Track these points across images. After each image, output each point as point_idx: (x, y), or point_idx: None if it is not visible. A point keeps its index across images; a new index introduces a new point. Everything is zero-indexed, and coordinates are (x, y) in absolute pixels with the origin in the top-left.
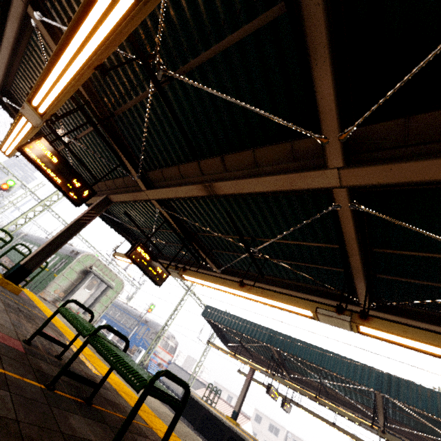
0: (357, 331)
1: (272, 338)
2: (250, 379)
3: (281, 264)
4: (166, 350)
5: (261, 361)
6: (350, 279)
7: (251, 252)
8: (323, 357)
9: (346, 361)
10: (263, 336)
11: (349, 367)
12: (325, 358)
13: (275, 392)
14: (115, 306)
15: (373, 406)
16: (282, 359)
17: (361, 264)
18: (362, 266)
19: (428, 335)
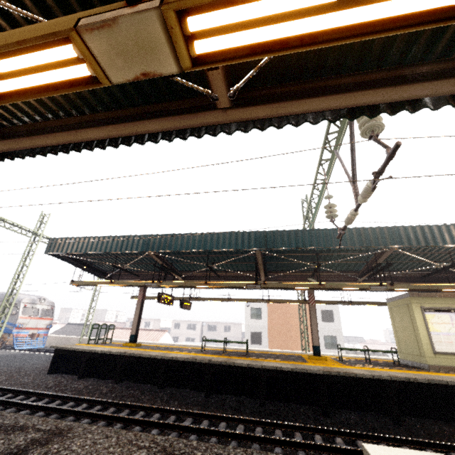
0: (188, 53)
1: (148, 244)
2: (143, 298)
3: (27, 13)
4: (36, 316)
5: (151, 277)
6: None
7: None
8: (205, 241)
9: (227, 236)
10: (136, 246)
11: (230, 240)
12: (207, 241)
13: (169, 297)
14: None
15: (255, 267)
16: (169, 264)
17: None
18: None
19: None
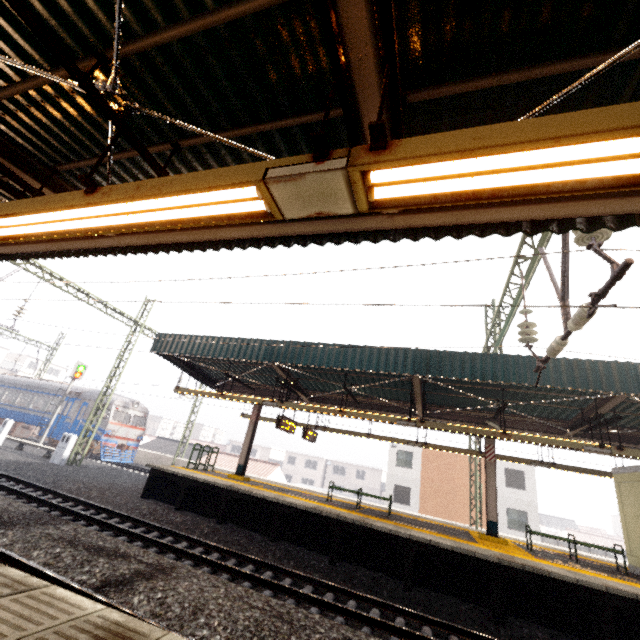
0: (367, 200)
1: (271, 352)
2: (256, 419)
3: (199, 130)
4: (128, 424)
5: (268, 392)
6: (348, 90)
7: (98, 93)
8: (345, 355)
9: (375, 351)
10: (257, 353)
11: (379, 358)
12: (348, 356)
13: (291, 423)
14: (8, 386)
15: (411, 397)
16: (293, 379)
17: (369, 16)
18: (373, 23)
19: (534, 125)
